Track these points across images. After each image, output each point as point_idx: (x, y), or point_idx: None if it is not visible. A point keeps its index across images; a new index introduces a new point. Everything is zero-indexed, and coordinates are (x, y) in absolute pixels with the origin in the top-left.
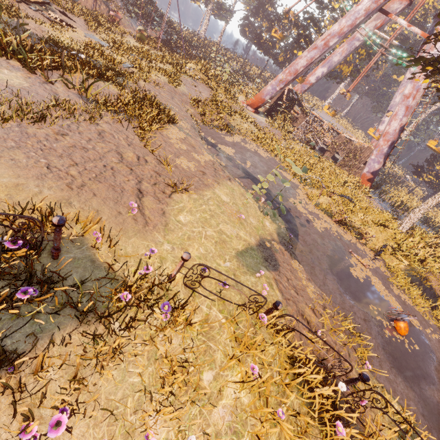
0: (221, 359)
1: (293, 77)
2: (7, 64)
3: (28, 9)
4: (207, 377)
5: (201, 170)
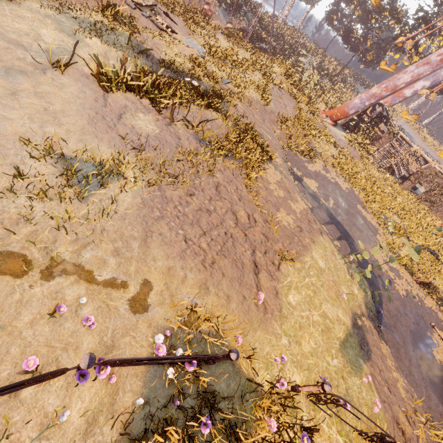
0: None
1: (389, 93)
2: (141, 104)
3: (141, 17)
4: None
5: (298, 225)
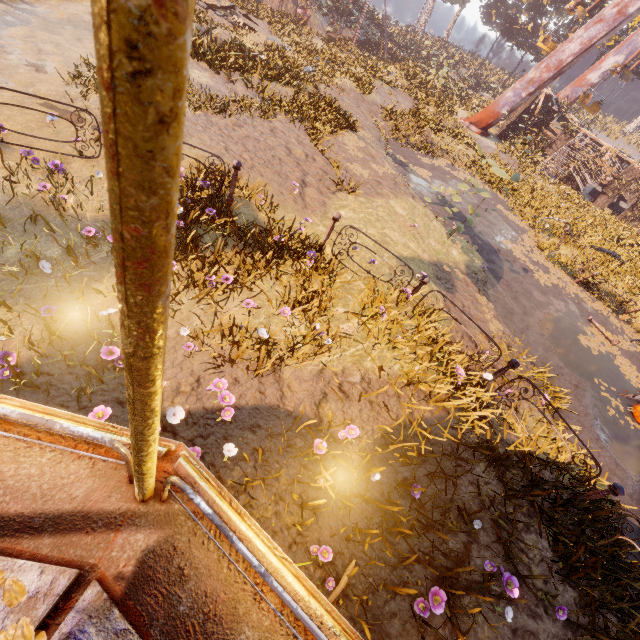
0: (355, 306)
1: (552, 73)
2: (198, 66)
3: (214, 16)
4: (339, 310)
5: (376, 180)
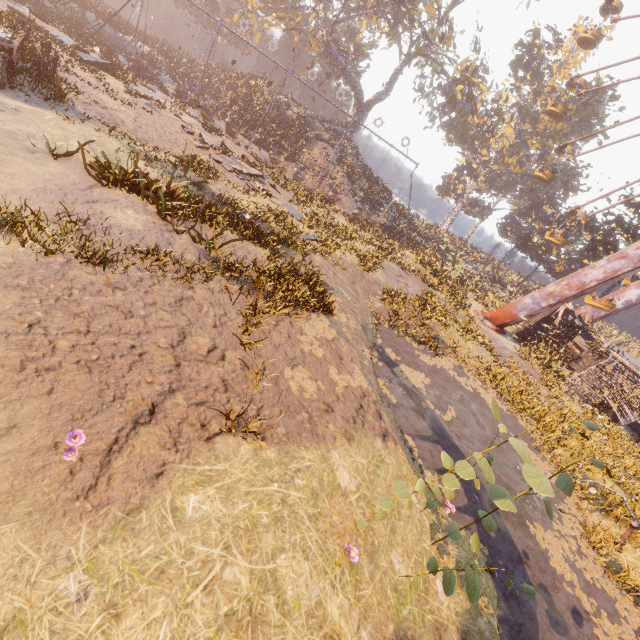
0: None
1: (575, 292)
2: (143, 207)
3: (234, 177)
4: None
5: (326, 401)
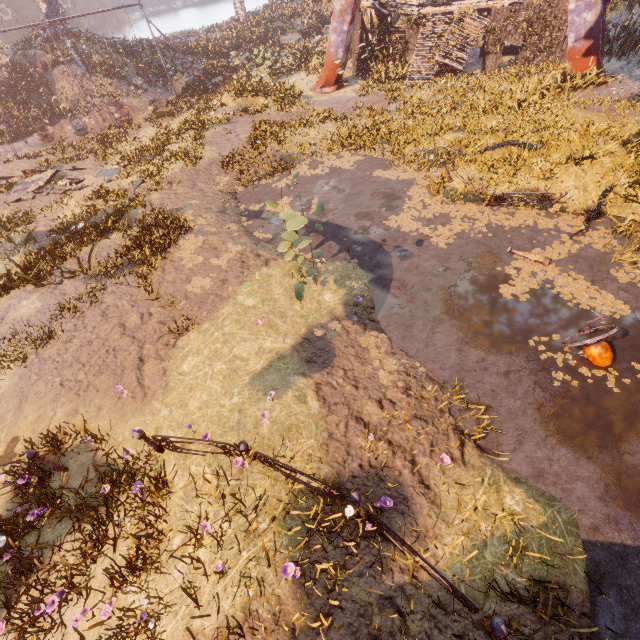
0: (194, 520)
1: None
2: (26, 293)
3: (42, 200)
4: (177, 541)
5: (220, 280)
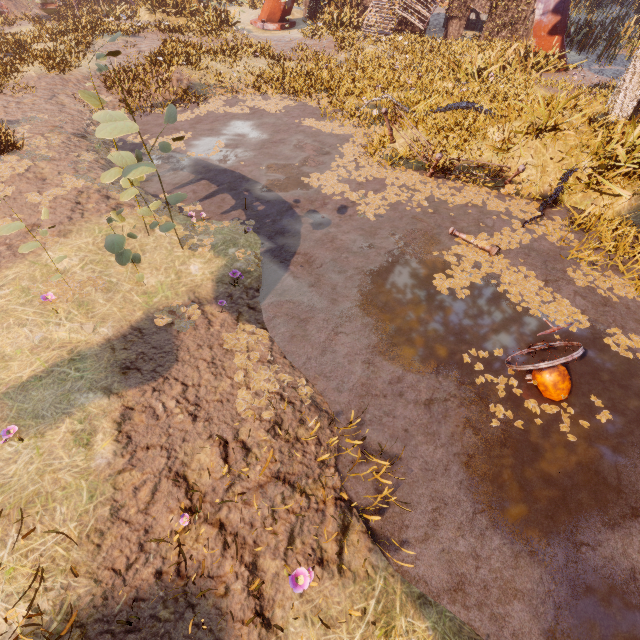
0: None
1: None
2: None
3: None
4: None
5: (28, 225)
